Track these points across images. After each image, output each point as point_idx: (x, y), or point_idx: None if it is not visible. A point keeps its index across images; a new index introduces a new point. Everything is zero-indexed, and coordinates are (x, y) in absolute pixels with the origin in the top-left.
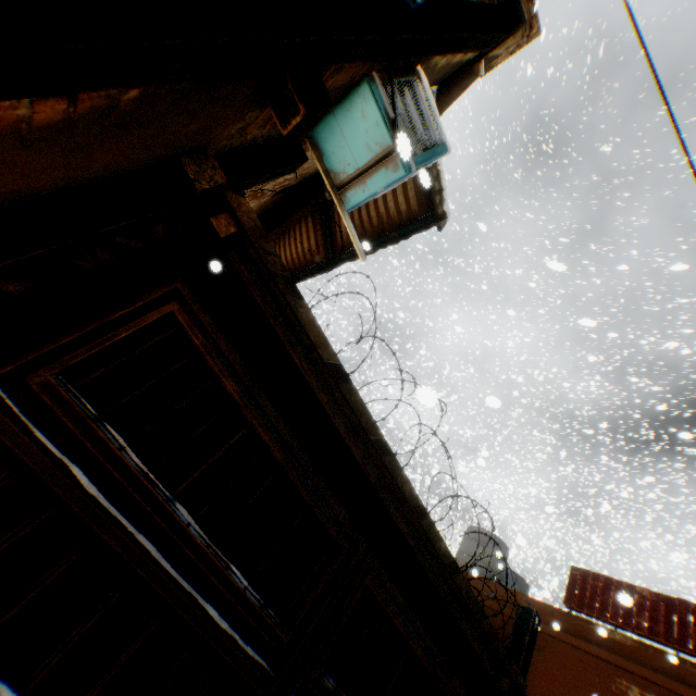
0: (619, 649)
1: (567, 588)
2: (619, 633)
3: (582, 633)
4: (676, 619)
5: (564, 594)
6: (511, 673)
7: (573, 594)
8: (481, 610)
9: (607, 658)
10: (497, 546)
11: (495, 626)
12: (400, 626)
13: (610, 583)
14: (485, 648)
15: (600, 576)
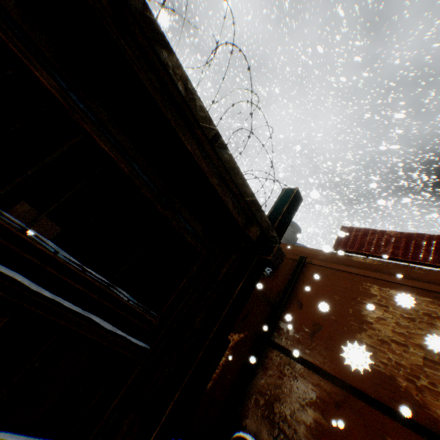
0: (368, 268)
1: (336, 240)
2: (369, 259)
3: (343, 263)
4: (413, 245)
5: (334, 243)
6: (261, 224)
7: (340, 242)
8: (215, 133)
9: (359, 273)
10: (292, 227)
11: (284, 267)
12: (52, 90)
13: (368, 232)
14: (230, 194)
15: (362, 229)
